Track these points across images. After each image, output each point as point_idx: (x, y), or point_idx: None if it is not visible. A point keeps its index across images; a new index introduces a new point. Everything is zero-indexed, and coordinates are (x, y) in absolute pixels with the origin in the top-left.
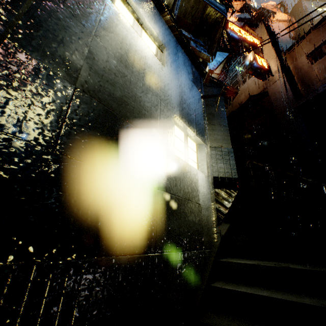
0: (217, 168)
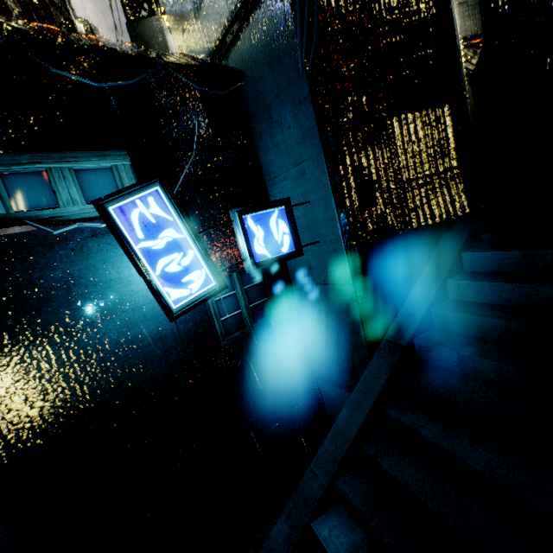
0: (465, 28)
